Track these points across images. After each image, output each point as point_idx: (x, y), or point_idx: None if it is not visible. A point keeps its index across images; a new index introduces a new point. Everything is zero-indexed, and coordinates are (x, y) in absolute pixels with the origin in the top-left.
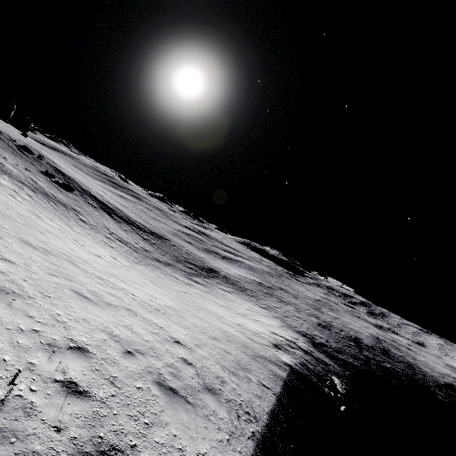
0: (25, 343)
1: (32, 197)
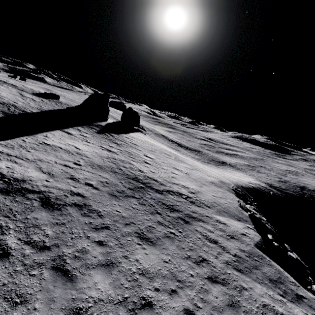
0: (218, 174)
1: (176, 151)
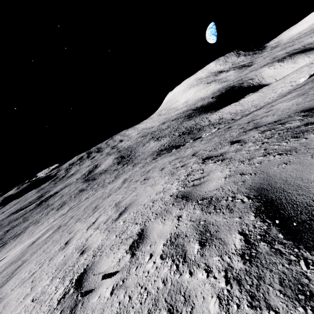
0: None
1: None
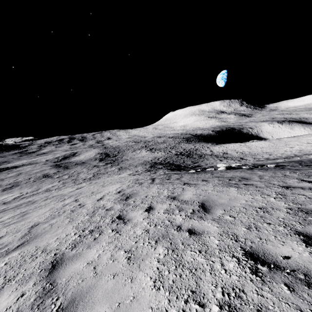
0: None
1: None
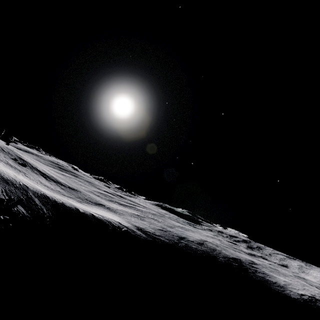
0: None
1: (4, 165)
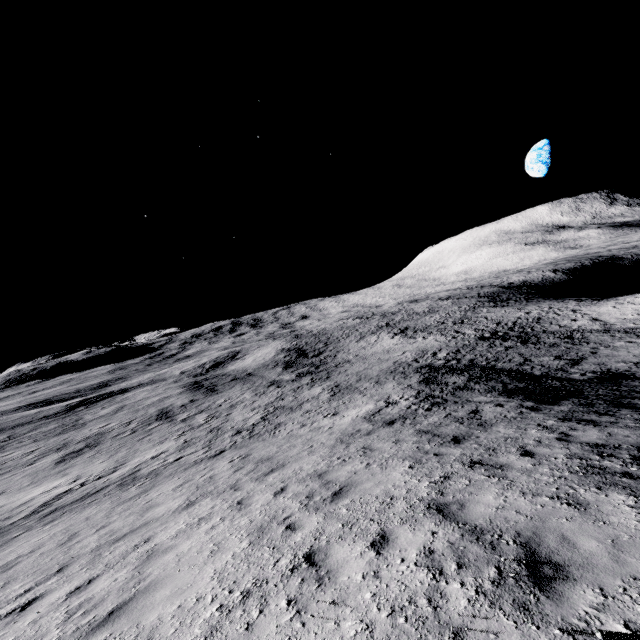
0: None
1: None
